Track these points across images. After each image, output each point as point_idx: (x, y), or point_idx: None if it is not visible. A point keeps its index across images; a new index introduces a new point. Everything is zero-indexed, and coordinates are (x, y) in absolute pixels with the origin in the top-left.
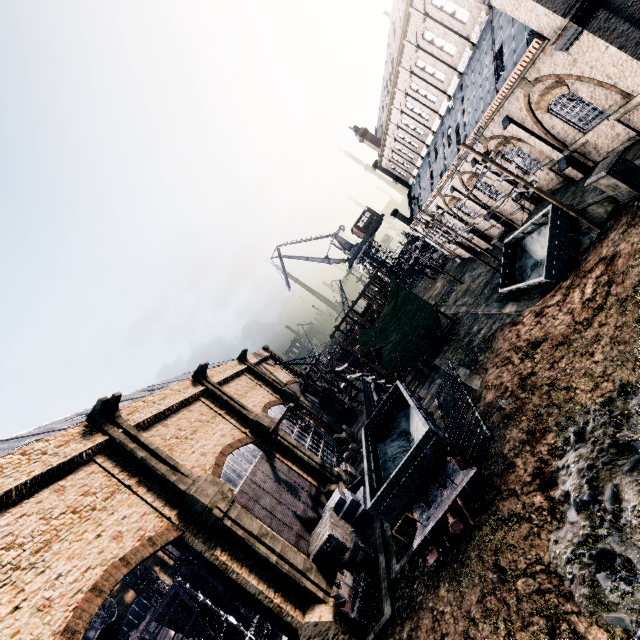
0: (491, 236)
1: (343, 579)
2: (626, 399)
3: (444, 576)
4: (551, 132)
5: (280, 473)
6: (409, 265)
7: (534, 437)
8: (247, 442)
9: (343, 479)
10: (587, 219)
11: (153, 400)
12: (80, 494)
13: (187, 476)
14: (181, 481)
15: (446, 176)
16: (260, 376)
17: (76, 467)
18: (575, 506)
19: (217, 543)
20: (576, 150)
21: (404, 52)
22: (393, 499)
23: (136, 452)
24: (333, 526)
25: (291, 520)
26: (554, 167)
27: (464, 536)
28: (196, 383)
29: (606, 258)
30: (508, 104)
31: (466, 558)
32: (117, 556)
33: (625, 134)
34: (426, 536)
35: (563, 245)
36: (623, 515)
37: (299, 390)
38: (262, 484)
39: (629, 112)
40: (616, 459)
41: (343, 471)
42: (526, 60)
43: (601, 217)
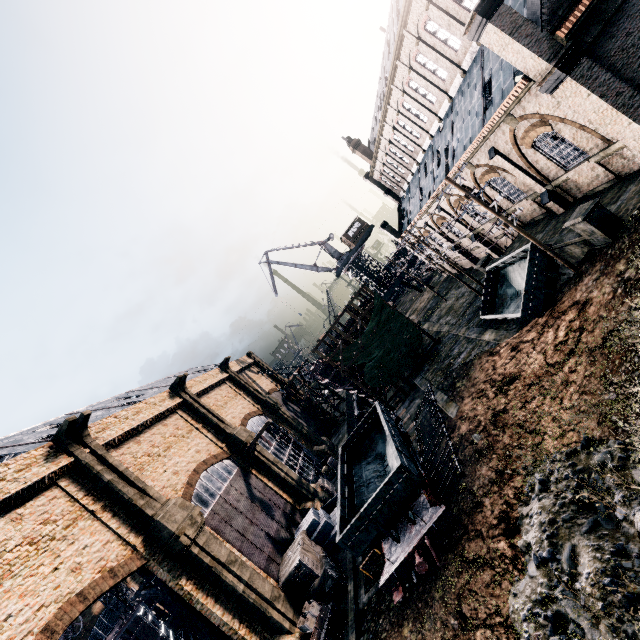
0: (476, 256)
1: (310, 610)
2: (589, 454)
3: (408, 615)
4: (535, 166)
5: (255, 490)
6: (396, 277)
7: (502, 478)
8: (223, 458)
9: (319, 496)
10: (564, 260)
11: (126, 415)
12: (39, 522)
13: (156, 499)
14: (149, 505)
15: (434, 196)
16: (242, 385)
17: (37, 492)
18: (535, 561)
19: (183, 571)
20: (558, 185)
21: (397, 72)
22: (362, 533)
23: (103, 475)
24: (304, 552)
25: (263, 542)
26: (537, 199)
27: (430, 574)
28: (173, 395)
29: (579, 303)
30: (494, 136)
31: (430, 598)
32: (74, 591)
33: (604, 176)
34: (393, 573)
35: (540, 284)
36: (578, 579)
37: (281, 399)
38: (235, 503)
39: (608, 156)
40: (576, 517)
41: (320, 487)
42: (512, 98)
43: (578, 257)
